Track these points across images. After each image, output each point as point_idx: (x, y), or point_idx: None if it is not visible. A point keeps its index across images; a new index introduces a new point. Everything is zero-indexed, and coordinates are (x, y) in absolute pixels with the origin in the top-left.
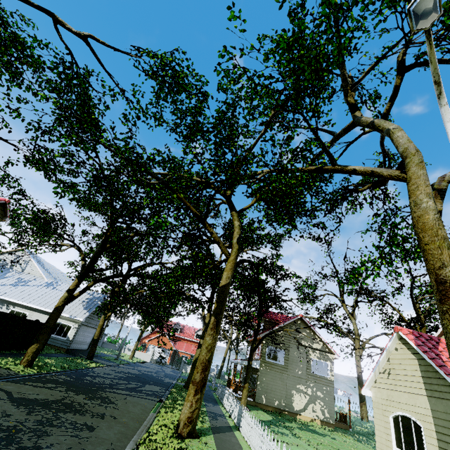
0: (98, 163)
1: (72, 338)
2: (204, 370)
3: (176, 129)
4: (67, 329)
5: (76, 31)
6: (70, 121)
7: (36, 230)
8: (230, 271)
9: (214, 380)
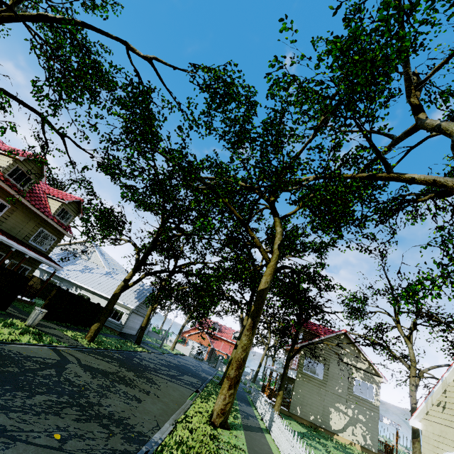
0: (154, 168)
1: (124, 323)
2: (238, 368)
3: (224, 136)
4: (121, 314)
5: (143, 55)
6: (135, 133)
7: (102, 226)
8: (269, 276)
9: (249, 383)
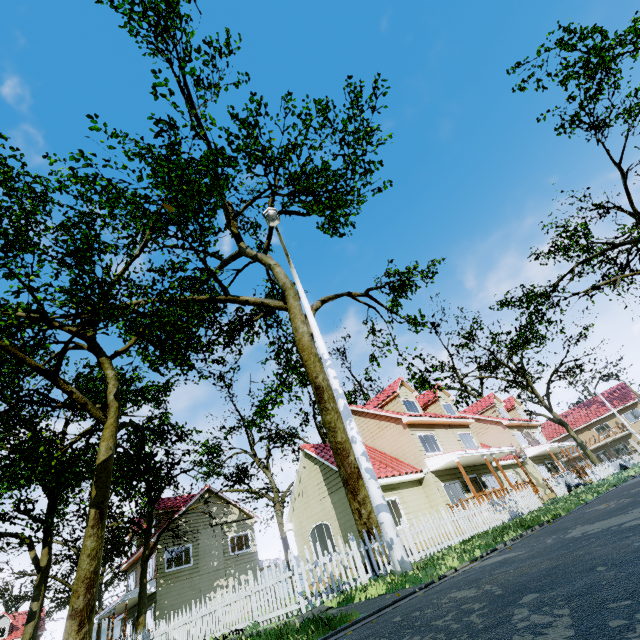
0: None
1: None
2: (90, 589)
3: None
4: None
5: None
6: None
7: None
8: (111, 439)
9: None
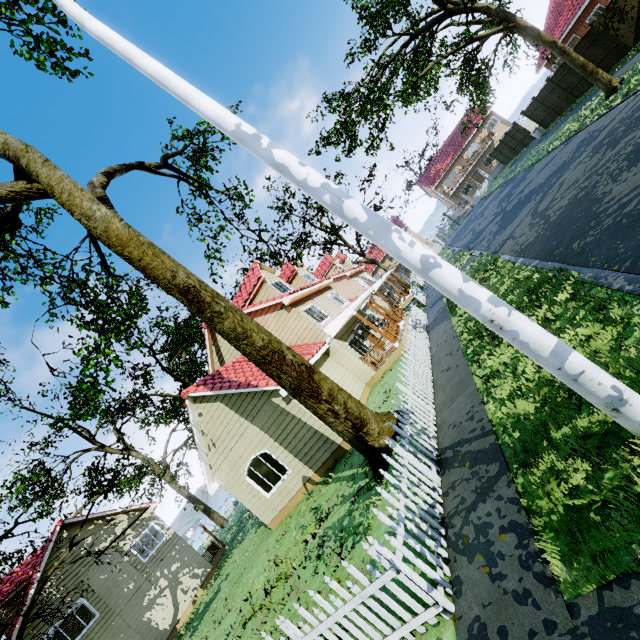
0: None
1: None
2: None
3: None
4: None
5: None
6: None
7: None
8: None
9: None
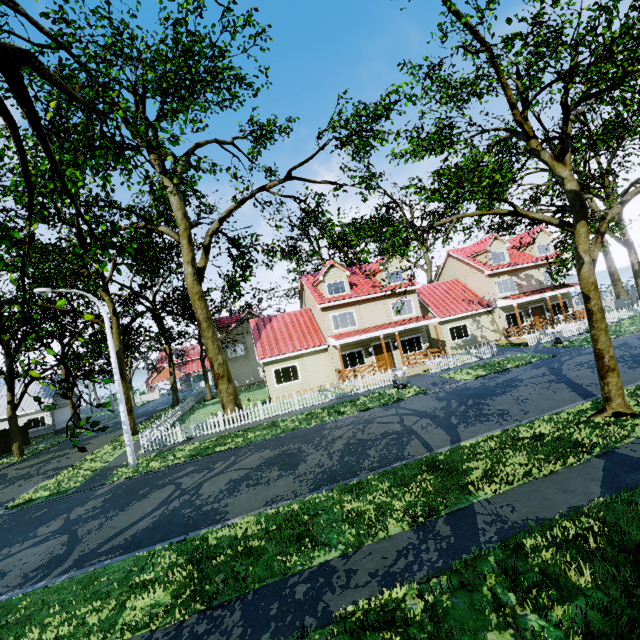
0: None
1: (52, 423)
2: (127, 405)
3: None
4: (42, 419)
5: None
6: None
7: None
8: (117, 341)
9: None
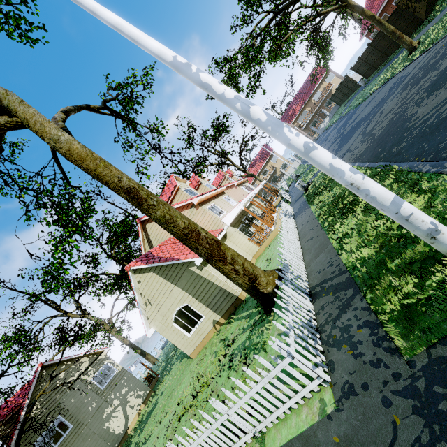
0: None
1: None
2: None
3: None
4: None
5: None
6: None
7: None
8: None
9: None
